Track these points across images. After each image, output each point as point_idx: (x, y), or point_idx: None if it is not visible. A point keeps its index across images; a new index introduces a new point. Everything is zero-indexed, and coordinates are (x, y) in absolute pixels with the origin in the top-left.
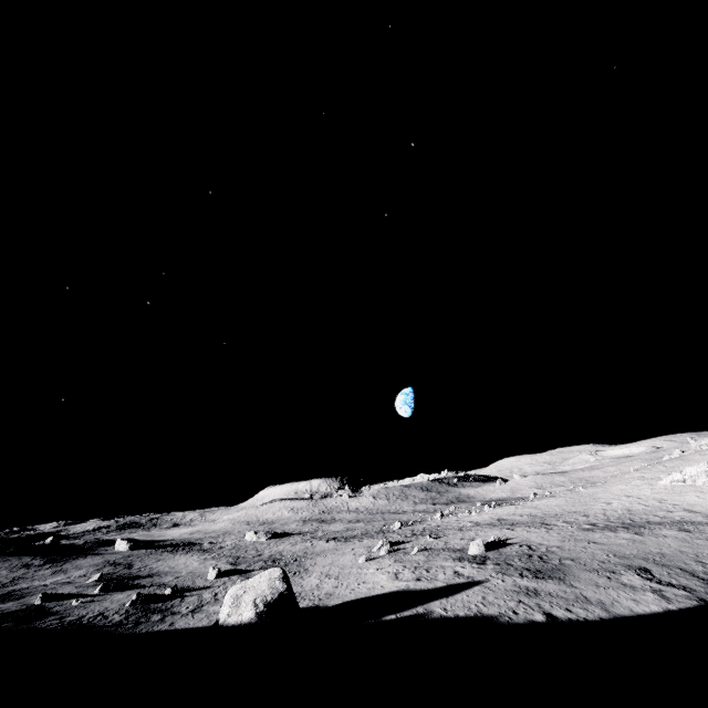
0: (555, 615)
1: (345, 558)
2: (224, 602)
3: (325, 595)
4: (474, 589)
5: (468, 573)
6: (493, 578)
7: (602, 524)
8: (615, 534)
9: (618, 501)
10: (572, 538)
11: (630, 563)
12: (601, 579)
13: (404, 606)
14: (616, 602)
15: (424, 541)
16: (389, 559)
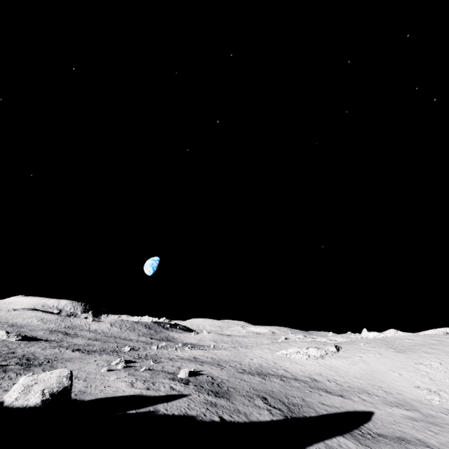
0: (224, 418)
1: (90, 366)
2: (14, 389)
3: (79, 392)
4: (183, 399)
5: (179, 389)
6: (194, 393)
7: (248, 371)
8: (254, 377)
9: (257, 359)
10: (234, 376)
11: (259, 394)
12: (246, 400)
13: (141, 405)
14: (252, 414)
15: (148, 363)
16: (125, 372)
